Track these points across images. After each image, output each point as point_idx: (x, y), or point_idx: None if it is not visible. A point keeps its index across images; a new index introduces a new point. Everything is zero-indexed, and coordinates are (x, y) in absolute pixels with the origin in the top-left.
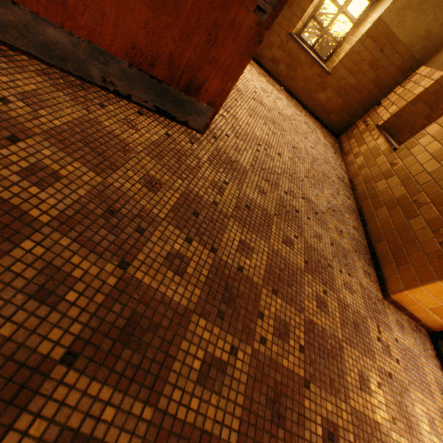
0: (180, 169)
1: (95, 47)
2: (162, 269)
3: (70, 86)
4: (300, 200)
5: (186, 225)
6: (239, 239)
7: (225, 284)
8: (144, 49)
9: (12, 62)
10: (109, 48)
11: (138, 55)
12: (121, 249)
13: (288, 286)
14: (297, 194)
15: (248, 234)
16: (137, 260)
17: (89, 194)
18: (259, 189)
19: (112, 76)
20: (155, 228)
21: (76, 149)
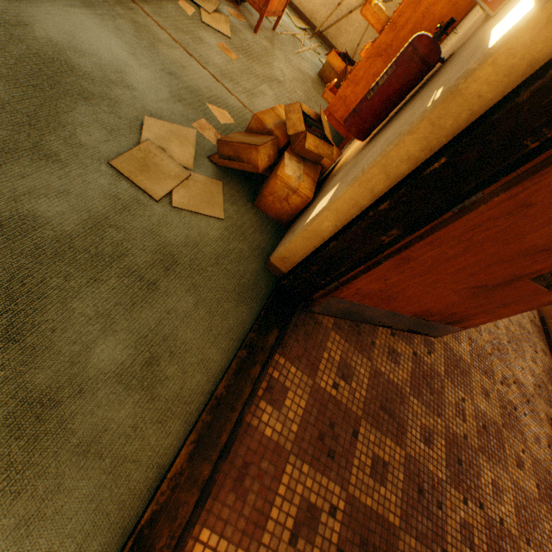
0: (433, 400)
1: (391, 311)
2: (461, 547)
3: (351, 330)
4: (513, 387)
5: (458, 480)
6: (490, 479)
7: (496, 545)
8: (433, 311)
9: (319, 325)
10: (402, 311)
11: (424, 313)
12: (436, 533)
13: (533, 528)
14: (508, 377)
15: (493, 468)
16: (447, 543)
17: (403, 474)
18: (483, 391)
19: (388, 320)
20: (444, 495)
21: (381, 420)
